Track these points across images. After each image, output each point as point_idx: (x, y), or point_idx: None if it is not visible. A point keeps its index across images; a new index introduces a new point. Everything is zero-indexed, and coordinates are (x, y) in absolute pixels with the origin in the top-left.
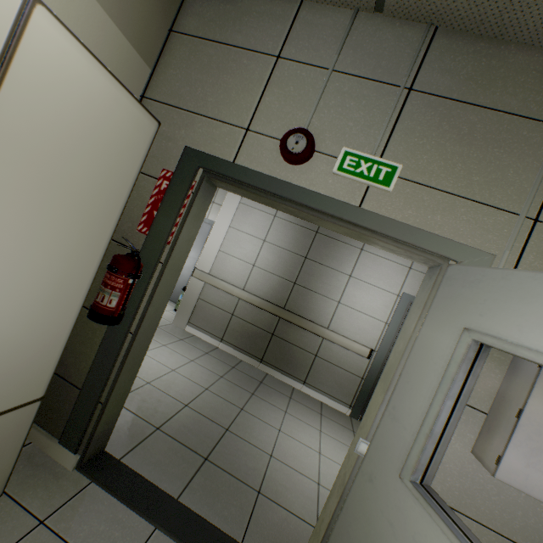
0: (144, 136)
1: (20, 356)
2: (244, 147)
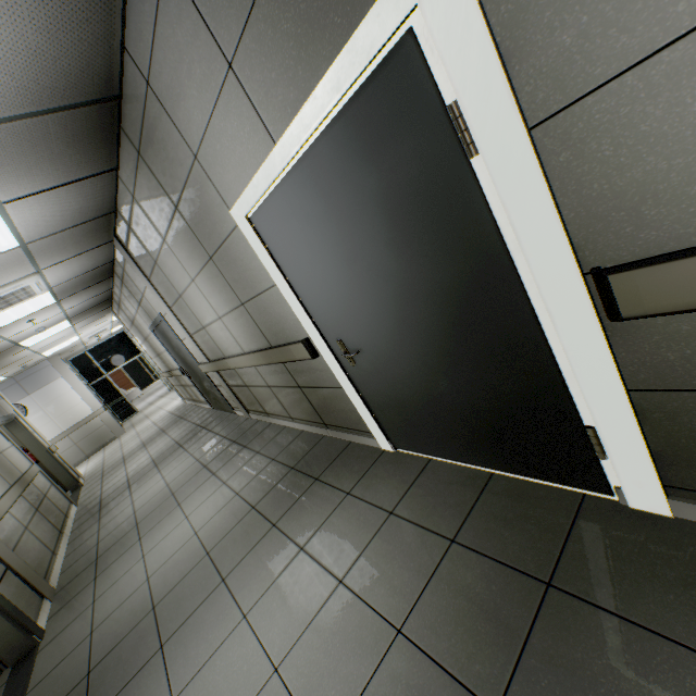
0: None
1: None
2: None
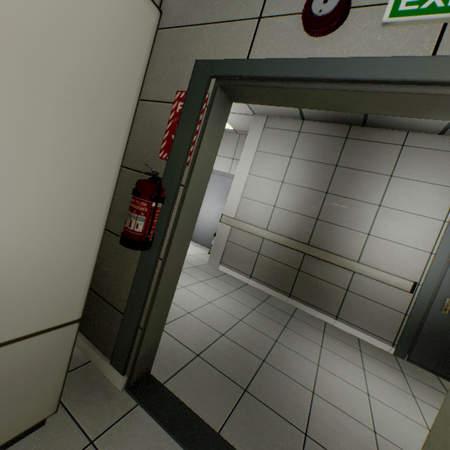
0: (144, 25)
1: (46, 275)
2: (258, 38)
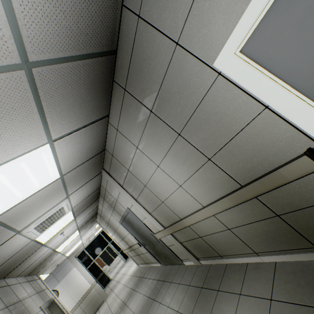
0: None
1: None
2: None
